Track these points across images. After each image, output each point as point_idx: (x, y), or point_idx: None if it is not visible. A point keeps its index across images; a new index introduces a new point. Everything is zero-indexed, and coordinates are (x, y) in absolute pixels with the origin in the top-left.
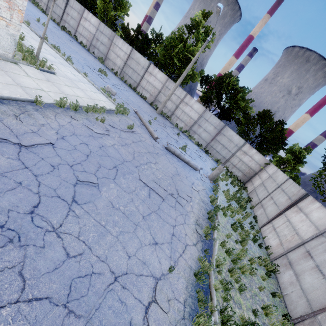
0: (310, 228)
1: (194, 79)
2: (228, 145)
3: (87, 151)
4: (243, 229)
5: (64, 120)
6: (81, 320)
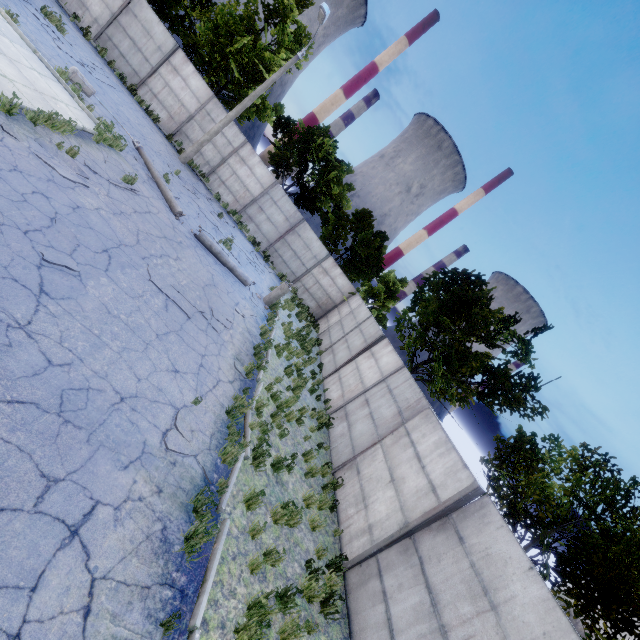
0: (376, 375)
1: (263, 117)
2: (304, 255)
3: (50, 211)
4: (301, 376)
5: None
6: (82, 431)
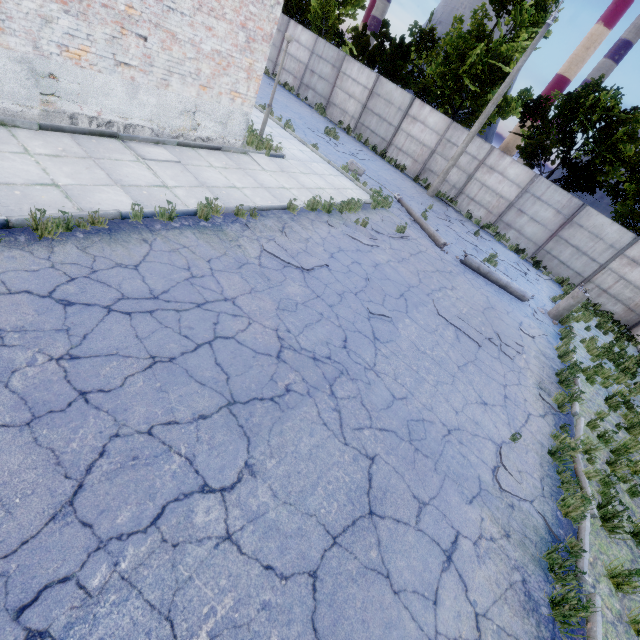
0: None
1: (507, 113)
2: (591, 248)
3: (363, 273)
4: (632, 409)
5: (322, 230)
6: (429, 459)
